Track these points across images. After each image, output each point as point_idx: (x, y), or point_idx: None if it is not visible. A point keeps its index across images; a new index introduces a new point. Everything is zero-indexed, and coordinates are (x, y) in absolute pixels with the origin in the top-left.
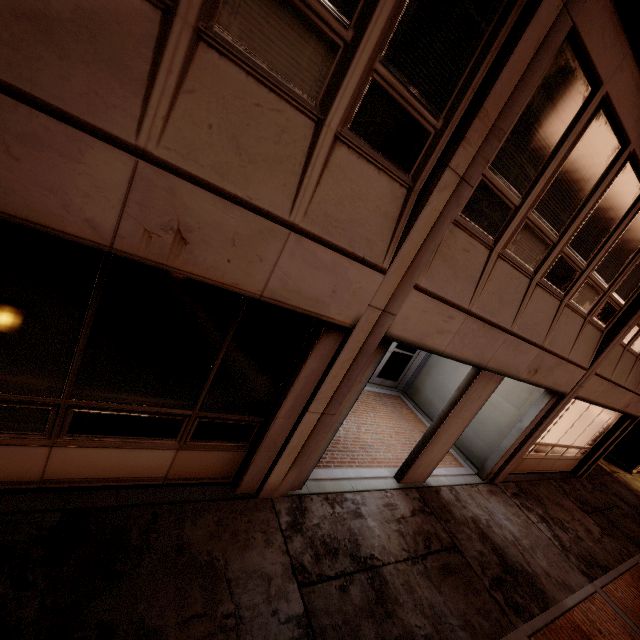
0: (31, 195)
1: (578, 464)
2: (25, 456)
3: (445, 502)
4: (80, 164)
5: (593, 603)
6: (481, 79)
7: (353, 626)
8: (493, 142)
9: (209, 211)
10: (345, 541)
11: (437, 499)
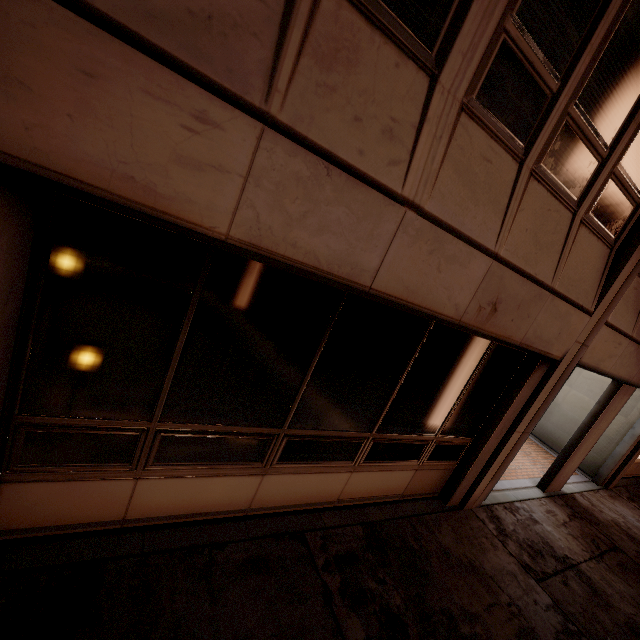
0: (437, 293)
1: None
2: (336, 481)
3: (585, 507)
4: (466, 269)
5: None
6: None
7: (591, 613)
8: None
9: (514, 287)
10: (540, 544)
11: (578, 505)
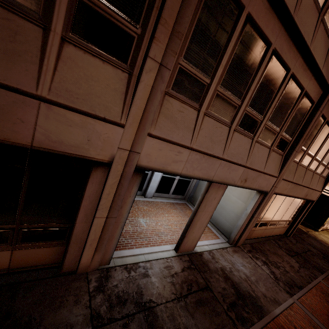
0: None
1: (287, 230)
2: None
3: (205, 260)
4: None
5: (292, 310)
6: (161, 1)
7: None
8: (176, 40)
9: None
10: (133, 293)
11: (200, 259)
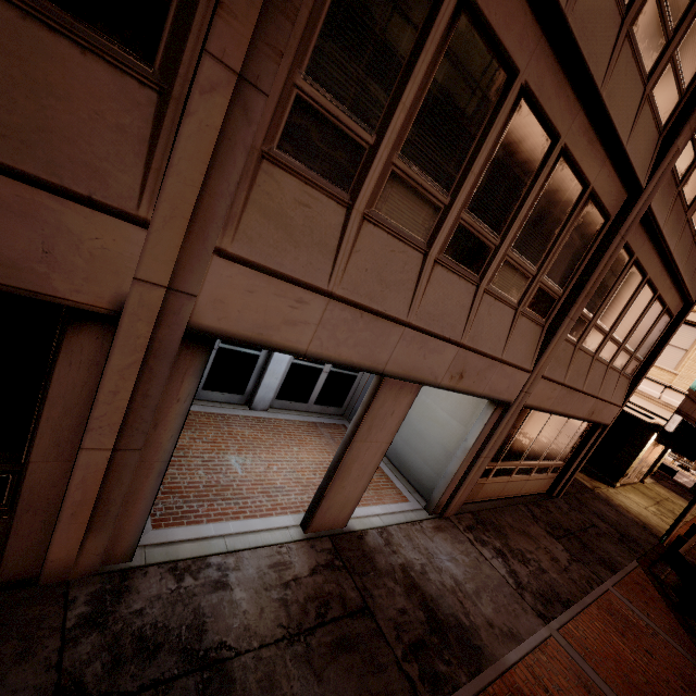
0: None
1: (553, 483)
2: None
3: (368, 549)
4: None
5: (544, 652)
6: None
7: None
8: (280, 21)
9: None
10: (181, 629)
11: (358, 547)
